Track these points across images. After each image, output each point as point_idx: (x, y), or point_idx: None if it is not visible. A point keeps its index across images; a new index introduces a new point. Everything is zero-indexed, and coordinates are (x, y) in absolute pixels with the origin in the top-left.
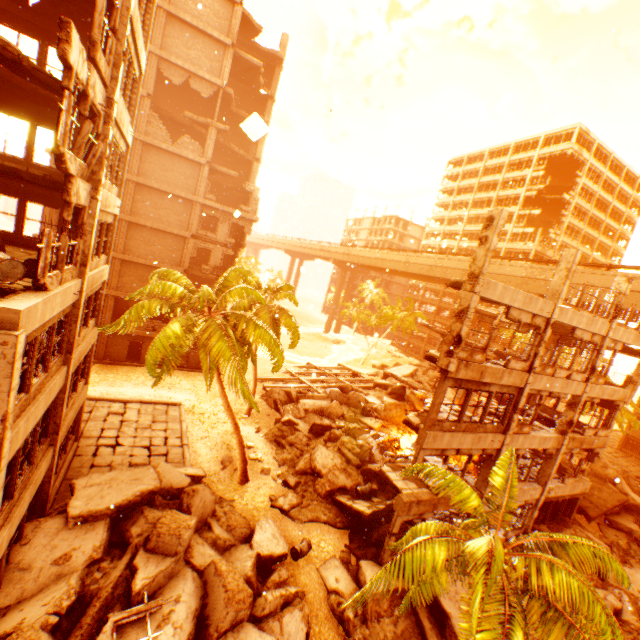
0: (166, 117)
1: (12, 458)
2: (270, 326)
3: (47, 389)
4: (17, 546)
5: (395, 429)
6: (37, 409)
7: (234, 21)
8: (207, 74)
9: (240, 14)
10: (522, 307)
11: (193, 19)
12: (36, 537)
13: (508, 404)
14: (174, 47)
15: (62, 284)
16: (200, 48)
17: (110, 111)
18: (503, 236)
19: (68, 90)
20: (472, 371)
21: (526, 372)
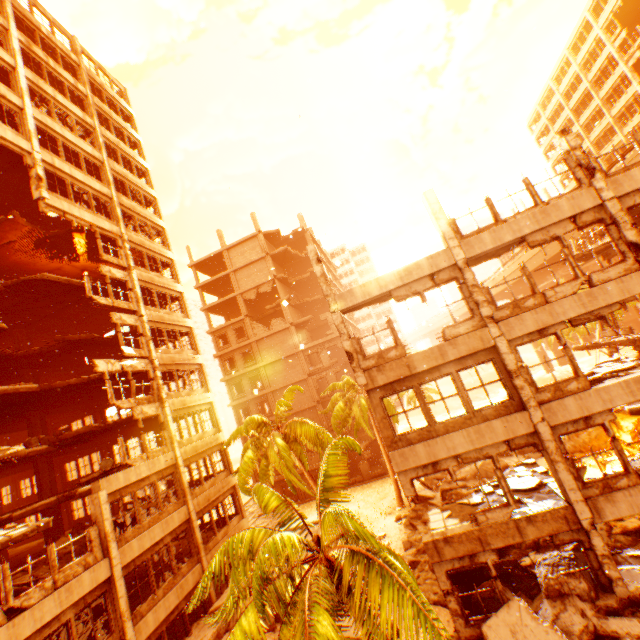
0: (262, 317)
1: (139, 563)
2: (360, 413)
3: (162, 520)
4: (187, 637)
5: (590, 458)
6: (151, 533)
7: (261, 243)
8: (263, 280)
9: (261, 237)
10: (403, 282)
11: (244, 262)
12: (195, 630)
13: (498, 372)
14: (244, 283)
15: (150, 459)
16: (254, 271)
17: (154, 365)
18: None
19: (107, 379)
20: (393, 370)
21: (484, 327)
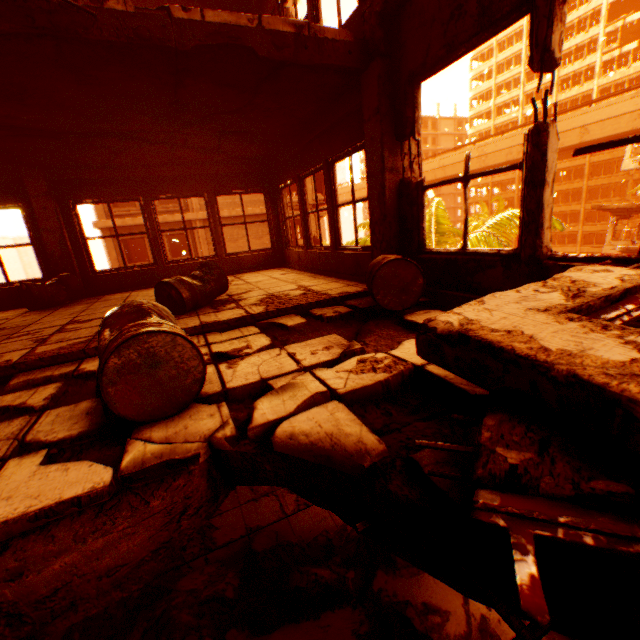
0: None
1: None
2: None
3: None
4: None
5: None
6: None
7: None
8: None
9: None
10: None
11: None
12: None
13: None
14: None
15: None
16: None
17: None
18: (580, 77)
19: None
20: None
21: None
